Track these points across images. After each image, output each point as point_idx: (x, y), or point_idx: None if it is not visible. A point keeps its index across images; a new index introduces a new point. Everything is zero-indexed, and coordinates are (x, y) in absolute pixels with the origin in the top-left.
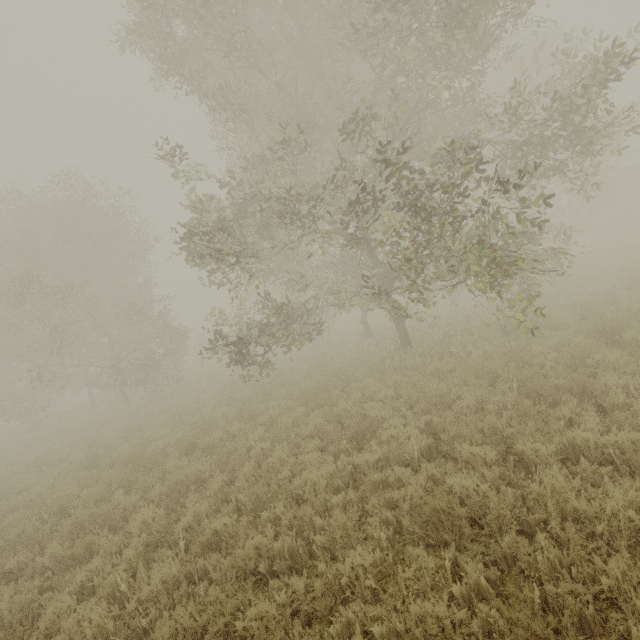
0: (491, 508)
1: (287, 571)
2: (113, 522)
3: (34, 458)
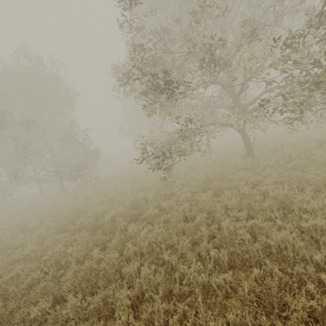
0: None
1: None
2: (108, 274)
3: (16, 225)
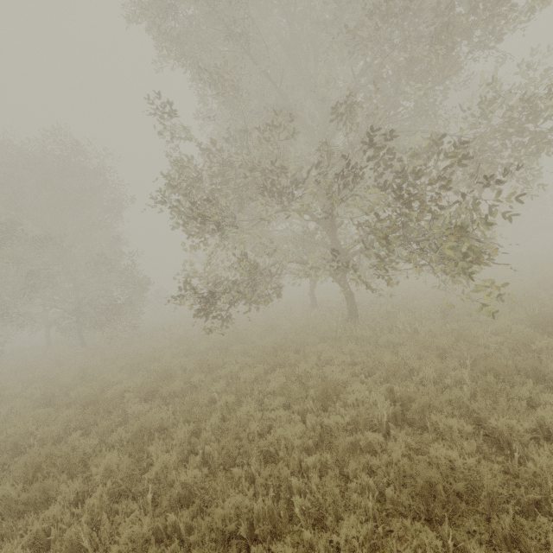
0: (484, 484)
1: (275, 538)
2: (71, 465)
3: None
